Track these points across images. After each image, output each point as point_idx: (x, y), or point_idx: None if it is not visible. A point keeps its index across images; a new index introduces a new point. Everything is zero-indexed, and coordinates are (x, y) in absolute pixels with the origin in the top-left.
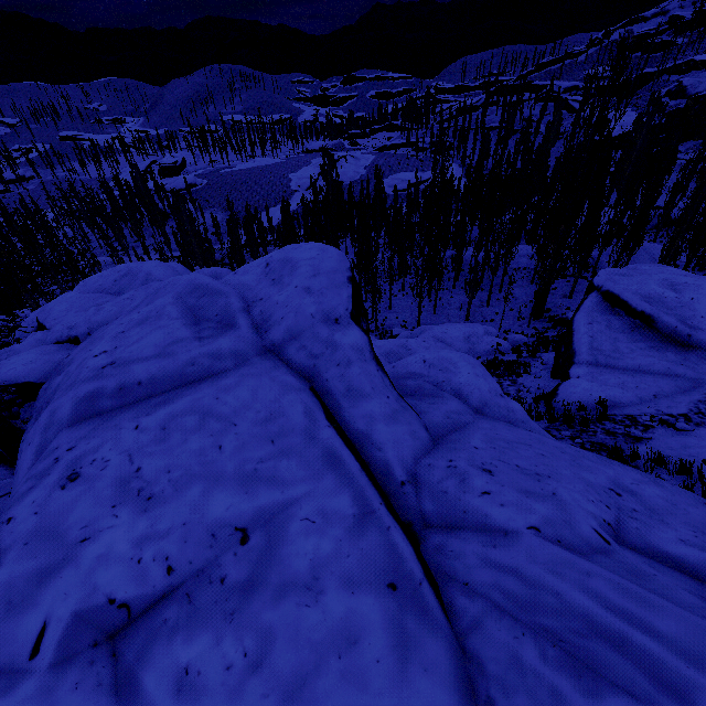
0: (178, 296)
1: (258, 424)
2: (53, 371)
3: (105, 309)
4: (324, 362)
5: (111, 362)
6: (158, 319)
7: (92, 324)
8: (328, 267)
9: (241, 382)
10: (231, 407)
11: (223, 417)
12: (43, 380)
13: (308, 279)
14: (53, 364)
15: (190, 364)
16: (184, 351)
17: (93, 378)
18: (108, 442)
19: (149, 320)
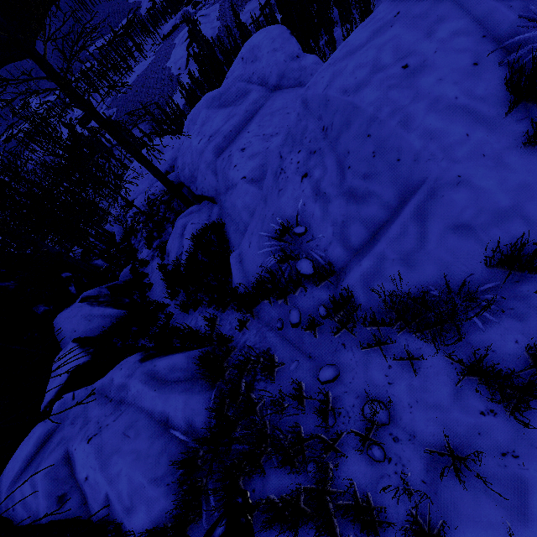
0: (207, 108)
1: (296, 102)
2: (175, 178)
3: (166, 156)
4: (304, 78)
5: (210, 137)
6: (209, 118)
7: (168, 162)
8: (277, 34)
9: (274, 101)
10: (279, 106)
11: (279, 110)
12: (175, 183)
13: (271, 45)
14: (173, 177)
15: (245, 112)
16: (238, 111)
17: (209, 144)
18: (243, 140)
19: (205, 122)
